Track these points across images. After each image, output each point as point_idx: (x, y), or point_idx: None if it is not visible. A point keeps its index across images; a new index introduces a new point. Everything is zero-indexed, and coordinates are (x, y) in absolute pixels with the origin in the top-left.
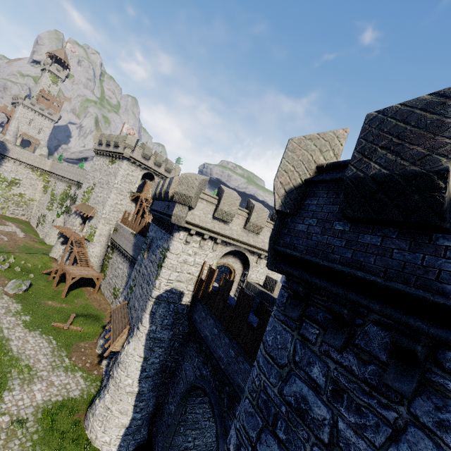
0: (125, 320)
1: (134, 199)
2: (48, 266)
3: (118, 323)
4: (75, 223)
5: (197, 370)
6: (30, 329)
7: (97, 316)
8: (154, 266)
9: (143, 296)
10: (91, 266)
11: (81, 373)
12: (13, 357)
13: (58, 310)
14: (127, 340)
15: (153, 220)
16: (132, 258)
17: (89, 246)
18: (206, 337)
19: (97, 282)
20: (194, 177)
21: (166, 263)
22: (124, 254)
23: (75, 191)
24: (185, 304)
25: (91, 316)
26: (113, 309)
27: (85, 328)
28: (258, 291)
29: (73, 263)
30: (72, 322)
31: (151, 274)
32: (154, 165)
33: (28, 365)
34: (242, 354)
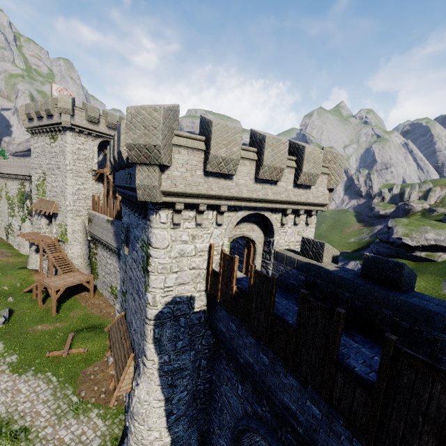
0: (126, 343)
1: (98, 179)
2: (30, 281)
3: (119, 348)
4: (40, 225)
5: (246, 403)
6: (20, 372)
7: (101, 326)
8: (139, 270)
9: (137, 313)
10: (77, 270)
11: (97, 411)
12: (2, 423)
13: (51, 333)
14: (135, 378)
15: (122, 201)
16: (117, 250)
17: (66, 248)
18: (250, 365)
19: (89, 286)
20: (150, 108)
21: (153, 265)
22: (108, 247)
23: (30, 187)
24: (200, 311)
25: (94, 328)
26: (110, 326)
27: (89, 346)
28: (299, 264)
29: (56, 271)
30: (72, 343)
31: (138, 281)
32: (108, 129)
33: (24, 427)
34: (342, 421)
